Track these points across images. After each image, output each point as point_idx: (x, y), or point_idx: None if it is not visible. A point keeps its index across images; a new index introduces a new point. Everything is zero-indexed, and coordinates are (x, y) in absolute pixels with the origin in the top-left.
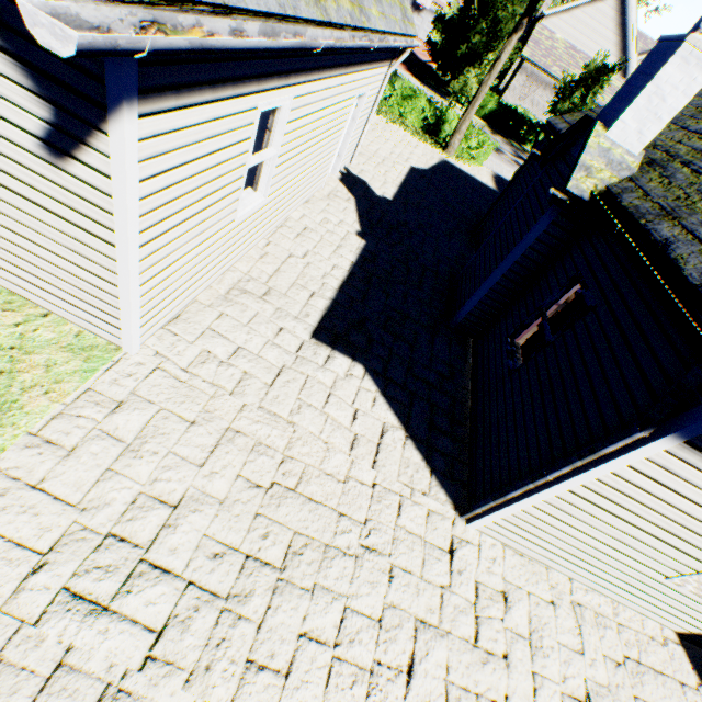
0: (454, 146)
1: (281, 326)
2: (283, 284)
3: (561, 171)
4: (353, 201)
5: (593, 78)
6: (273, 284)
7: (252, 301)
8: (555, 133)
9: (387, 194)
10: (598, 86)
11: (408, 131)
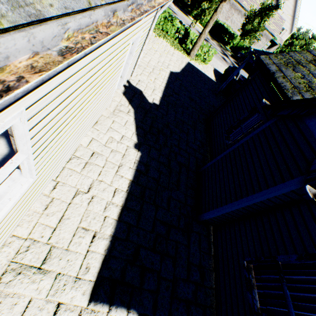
0: (194, 53)
1: (58, 302)
2: (66, 236)
3: (296, 138)
4: (132, 112)
5: (265, 12)
6: (55, 241)
7: (28, 279)
8: (269, 73)
9: (156, 99)
10: (267, 16)
11: (168, 42)
